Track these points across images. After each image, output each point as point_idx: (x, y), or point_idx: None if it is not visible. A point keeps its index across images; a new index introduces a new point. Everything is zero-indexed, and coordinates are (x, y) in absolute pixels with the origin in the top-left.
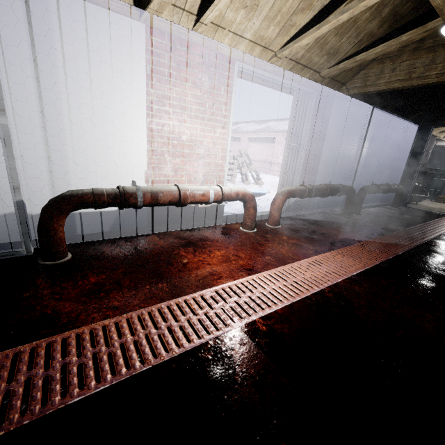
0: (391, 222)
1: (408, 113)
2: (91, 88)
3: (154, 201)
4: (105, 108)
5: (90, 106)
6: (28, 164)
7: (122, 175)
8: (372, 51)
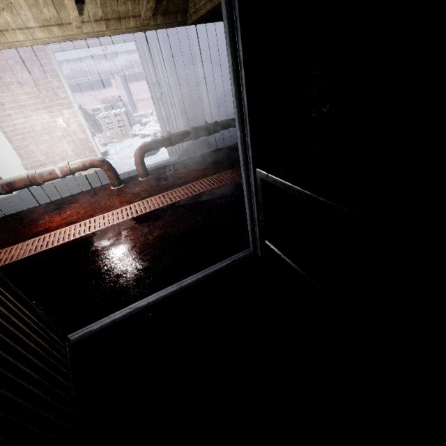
0: None
1: None
2: None
3: (12, 188)
4: None
5: None
6: None
7: (5, 170)
8: None
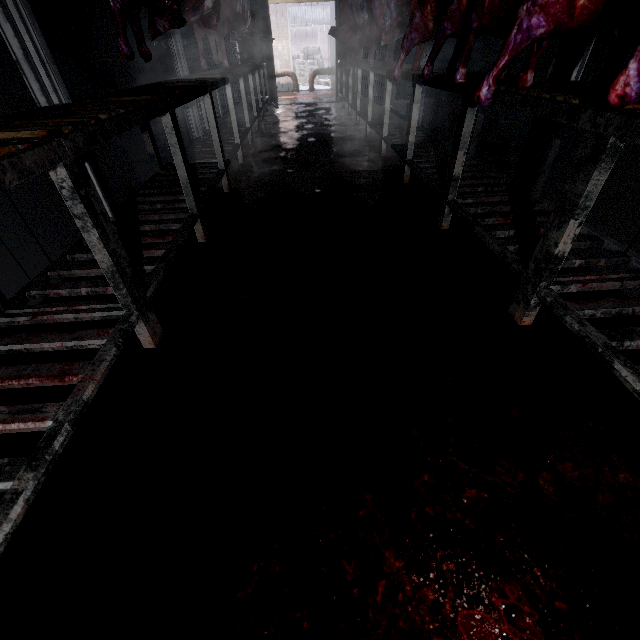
0: None
1: None
2: None
3: None
4: None
5: None
6: None
7: None
8: None
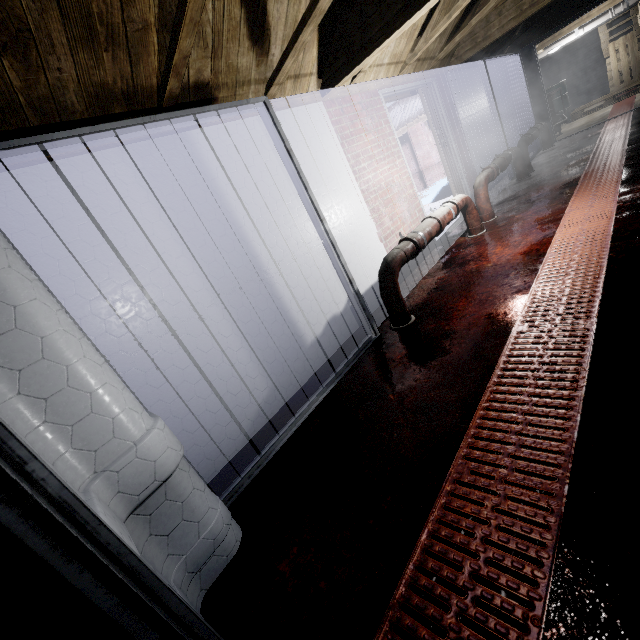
0: (572, 156)
1: (505, 48)
2: (321, 179)
3: (430, 236)
4: (334, 191)
5: (326, 195)
6: (320, 270)
7: (366, 245)
8: (485, 9)
